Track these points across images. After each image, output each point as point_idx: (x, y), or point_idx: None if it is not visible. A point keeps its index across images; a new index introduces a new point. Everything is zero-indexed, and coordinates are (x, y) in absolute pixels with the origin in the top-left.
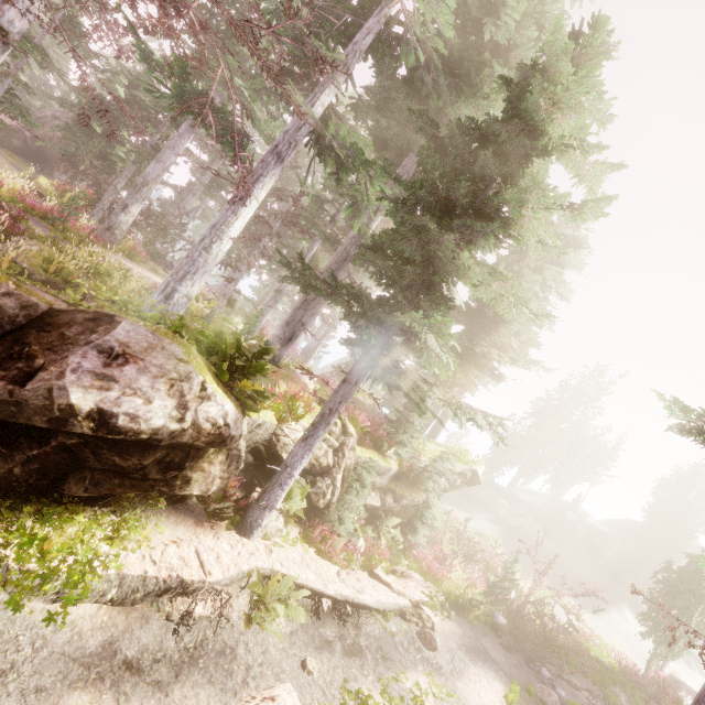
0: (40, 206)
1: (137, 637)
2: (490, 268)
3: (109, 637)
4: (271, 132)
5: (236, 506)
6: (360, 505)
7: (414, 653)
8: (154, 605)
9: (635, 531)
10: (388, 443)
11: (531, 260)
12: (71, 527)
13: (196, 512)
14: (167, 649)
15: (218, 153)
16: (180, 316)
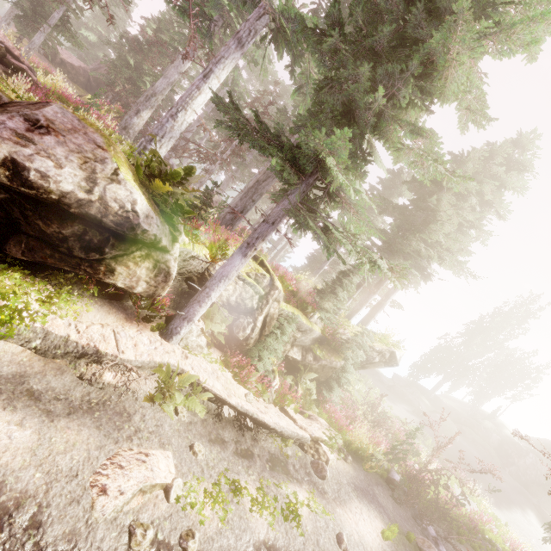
0: (75, 101)
1: (48, 379)
2: (411, 125)
3: (23, 371)
4: (251, 51)
5: (163, 315)
6: (278, 348)
7: (303, 475)
8: (72, 364)
9: (550, 451)
10: (312, 306)
11: (469, 166)
12: (9, 281)
13: (129, 312)
14: (72, 396)
15: (220, 89)
16: (129, 145)
